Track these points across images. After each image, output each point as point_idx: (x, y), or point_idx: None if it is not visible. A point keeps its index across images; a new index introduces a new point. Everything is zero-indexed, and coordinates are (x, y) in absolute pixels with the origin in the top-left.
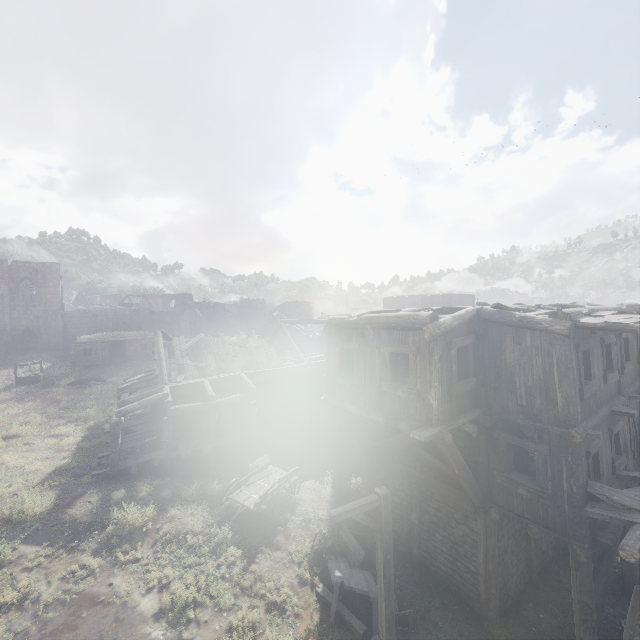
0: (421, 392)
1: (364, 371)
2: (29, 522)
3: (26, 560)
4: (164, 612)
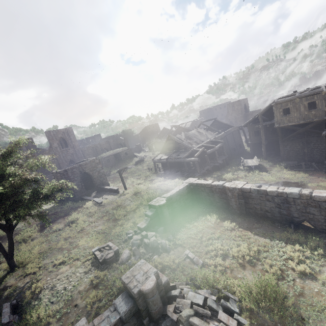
0: (321, 109)
1: (295, 112)
2: None
3: None
4: (268, 181)
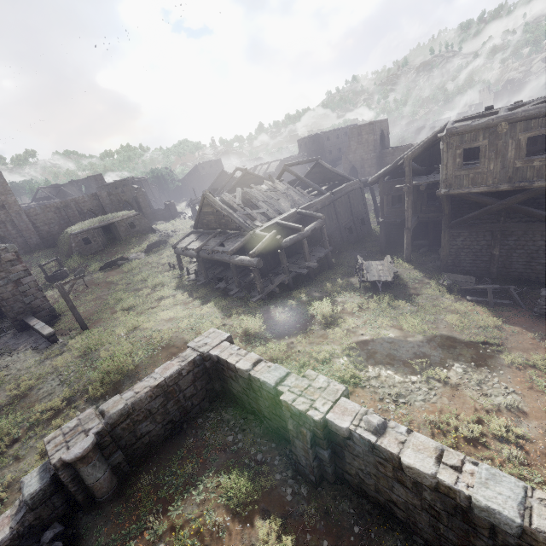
0: None
1: (493, 159)
2: (260, 332)
3: (293, 345)
4: (410, 332)
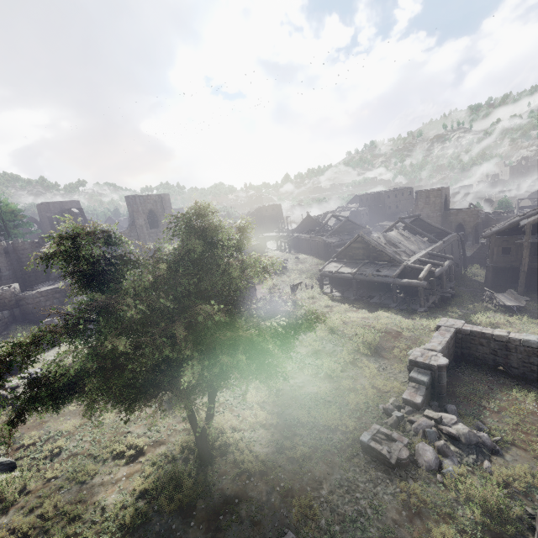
0: None
1: None
2: None
3: None
4: None
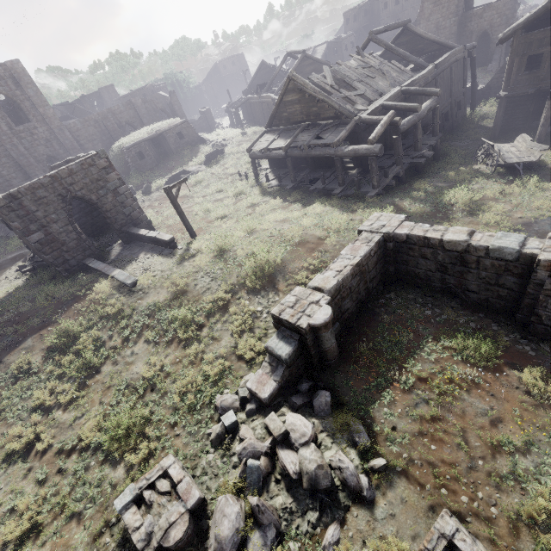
0: None
1: None
2: None
3: None
4: None
